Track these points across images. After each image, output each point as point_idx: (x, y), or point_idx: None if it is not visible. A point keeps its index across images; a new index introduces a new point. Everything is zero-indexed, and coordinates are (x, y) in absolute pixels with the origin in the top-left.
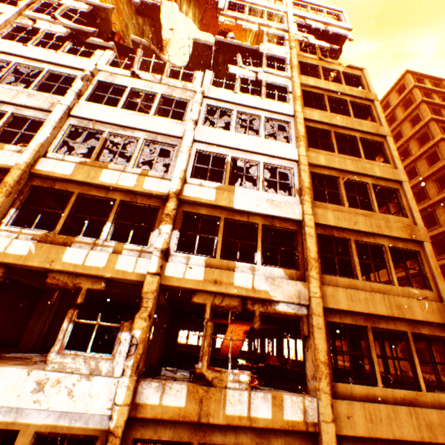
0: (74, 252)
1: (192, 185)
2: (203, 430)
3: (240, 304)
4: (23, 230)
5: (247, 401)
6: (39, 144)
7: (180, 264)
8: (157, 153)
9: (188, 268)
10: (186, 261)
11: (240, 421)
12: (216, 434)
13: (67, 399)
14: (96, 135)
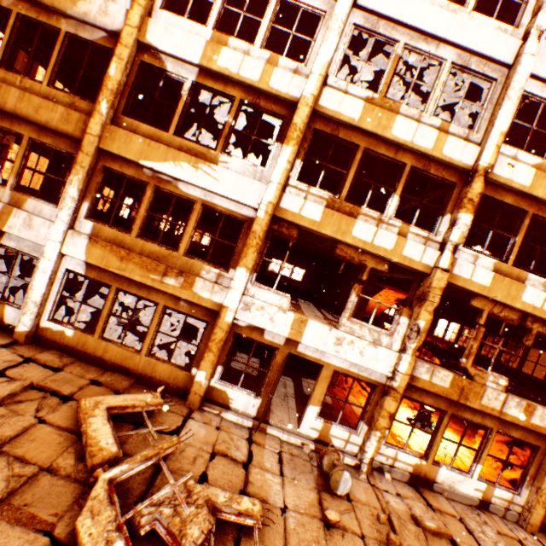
0: (362, 227)
1: (505, 158)
2: (456, 407)
3: (518, 319)
4: (310, 190)
5: (502, 400)
6: (324, 65)
7: (468, 264)
8: (463, 92)
9: (476, 269)
10: (473, 260)
11: (491, 411)
12: (466, 412)
13: (358, 356)
14: (364, 37)
